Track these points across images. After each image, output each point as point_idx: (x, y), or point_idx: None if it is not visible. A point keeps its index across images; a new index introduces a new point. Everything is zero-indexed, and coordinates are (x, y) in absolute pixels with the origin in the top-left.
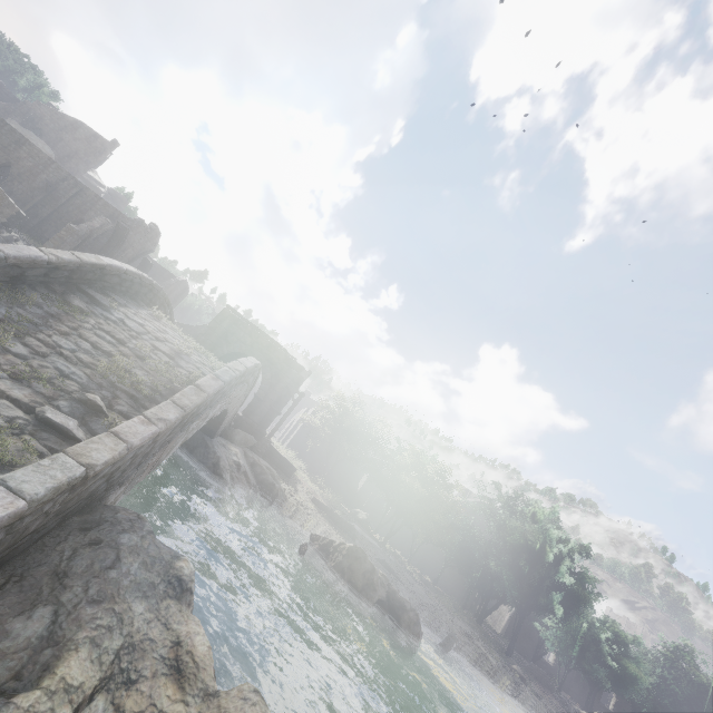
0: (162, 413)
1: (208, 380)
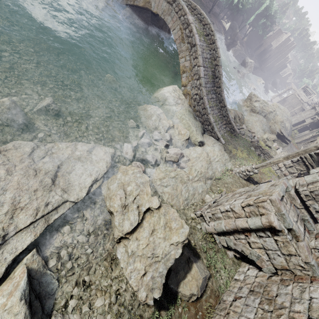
0: (223, 88)
1: (221, 70)
